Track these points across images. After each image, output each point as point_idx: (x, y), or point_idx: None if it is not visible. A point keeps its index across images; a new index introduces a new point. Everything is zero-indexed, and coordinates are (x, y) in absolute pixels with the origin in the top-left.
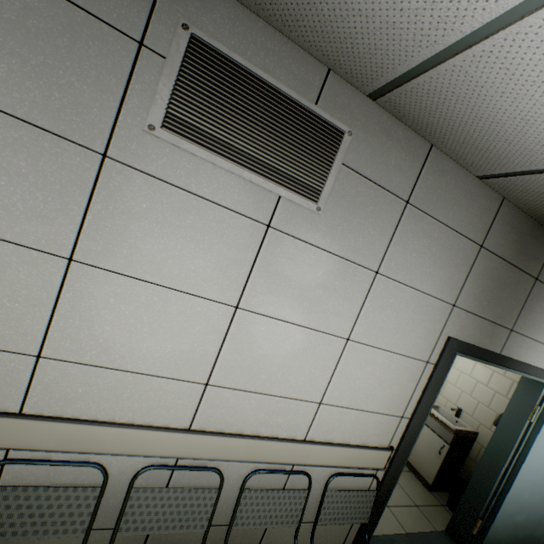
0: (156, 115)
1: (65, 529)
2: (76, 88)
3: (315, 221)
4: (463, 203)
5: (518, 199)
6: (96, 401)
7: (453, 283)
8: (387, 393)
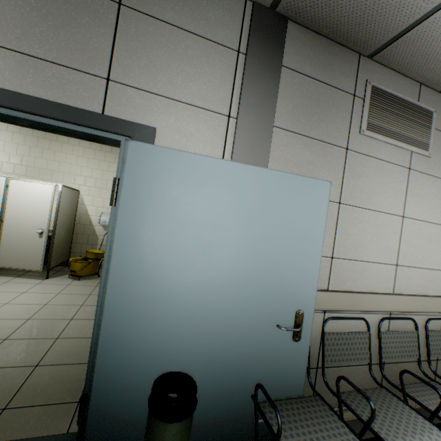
0: (364, 125)
1: (360, 358)
2: (335, 121)
3: (427, 161)
4: None
5: None
6: (354, 281)
7: None
8: None
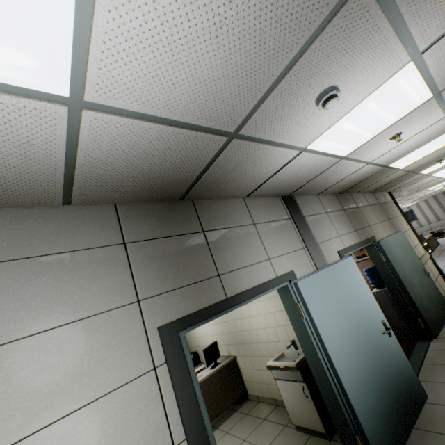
0: None
1: None
2: None
3: None
4: (71, 227)
5: (118, 199)
6: None
7: (120, 286)
8: None
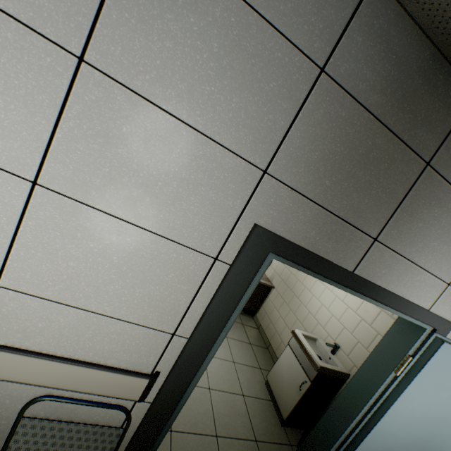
0: None
1: None
2: None
3: None
4: None
5: None
6: None
7: (263, 129)
8: (139, 293)
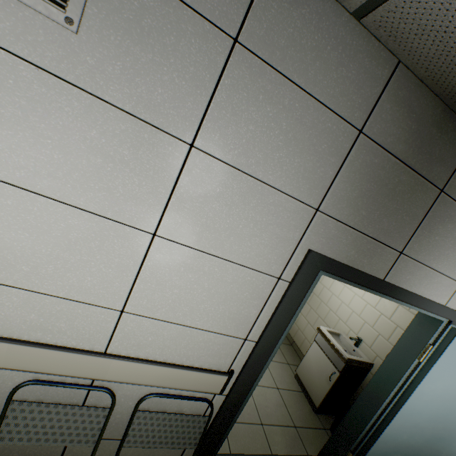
0: None
1: None
2: None
3: (72, 45)
4: (332, 59)
5: (417, 57)
6: None
7: (316, 179)
8: (222, 309)
